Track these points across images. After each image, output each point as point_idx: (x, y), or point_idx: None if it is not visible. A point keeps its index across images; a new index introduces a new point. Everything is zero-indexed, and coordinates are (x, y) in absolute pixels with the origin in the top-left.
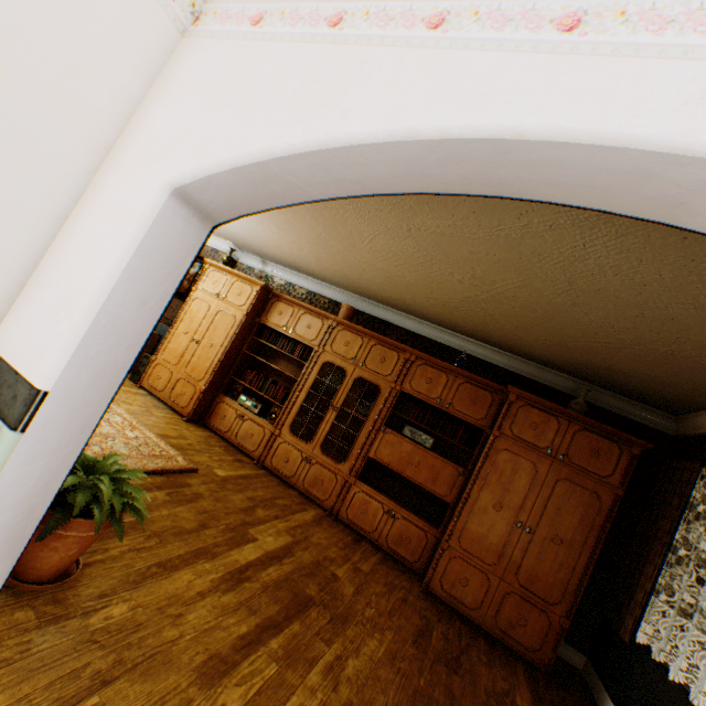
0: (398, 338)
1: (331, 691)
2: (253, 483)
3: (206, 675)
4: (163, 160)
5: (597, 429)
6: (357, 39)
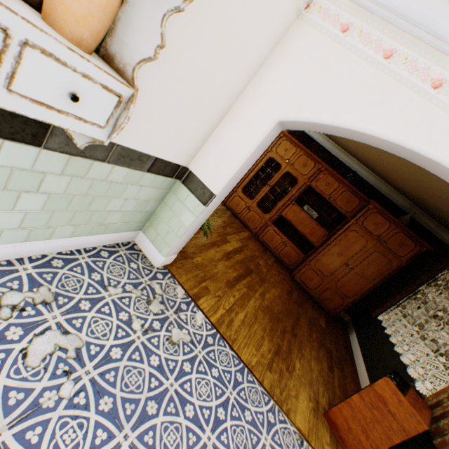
0: (316, 151)
1: (262, 301)
2: (222, 214)
3: (228, 286)
4: (277, 104)
5: (408, 234)
6: (395, 74)
